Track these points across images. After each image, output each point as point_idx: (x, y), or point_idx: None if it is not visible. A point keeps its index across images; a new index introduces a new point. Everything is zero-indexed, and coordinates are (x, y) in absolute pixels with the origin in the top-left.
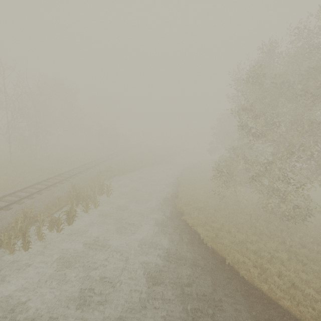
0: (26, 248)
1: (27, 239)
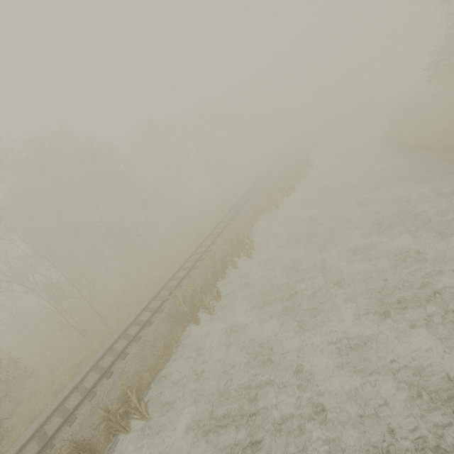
0: (277, 206)
1: (275, 201)
